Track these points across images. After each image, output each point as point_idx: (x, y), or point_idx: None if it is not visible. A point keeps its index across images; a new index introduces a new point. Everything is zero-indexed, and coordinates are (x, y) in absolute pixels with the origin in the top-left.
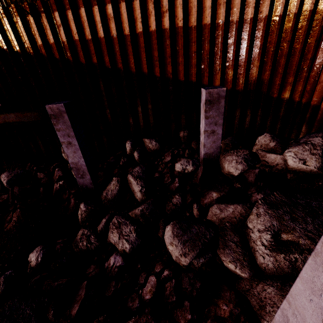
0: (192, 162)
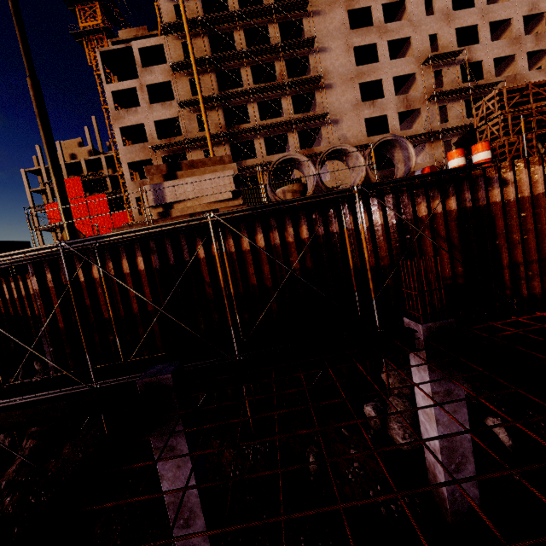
0: (43, 374)
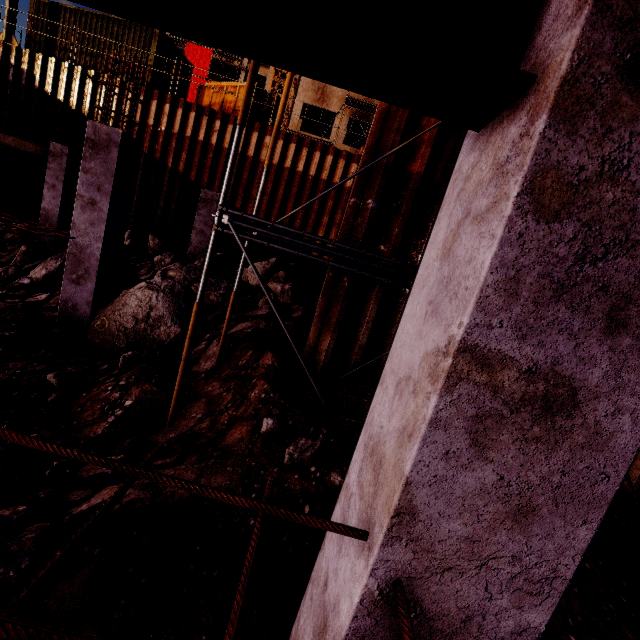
0: (174, 257)
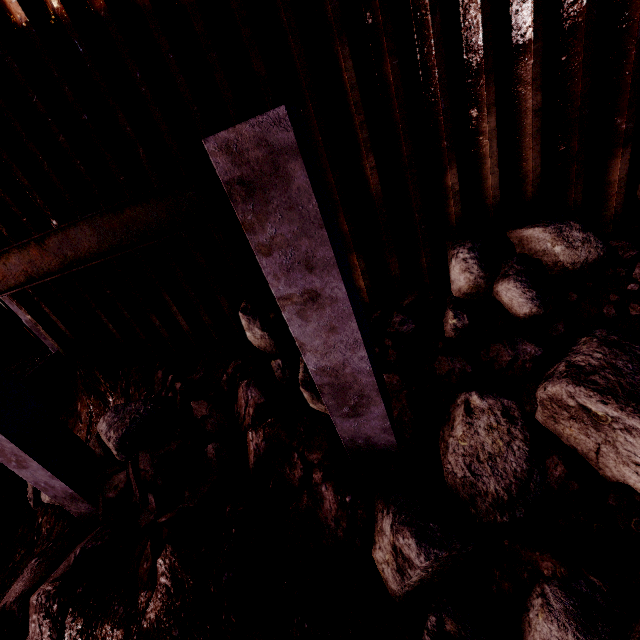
0: None
